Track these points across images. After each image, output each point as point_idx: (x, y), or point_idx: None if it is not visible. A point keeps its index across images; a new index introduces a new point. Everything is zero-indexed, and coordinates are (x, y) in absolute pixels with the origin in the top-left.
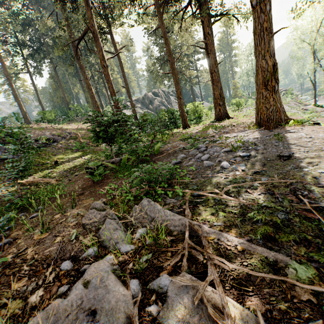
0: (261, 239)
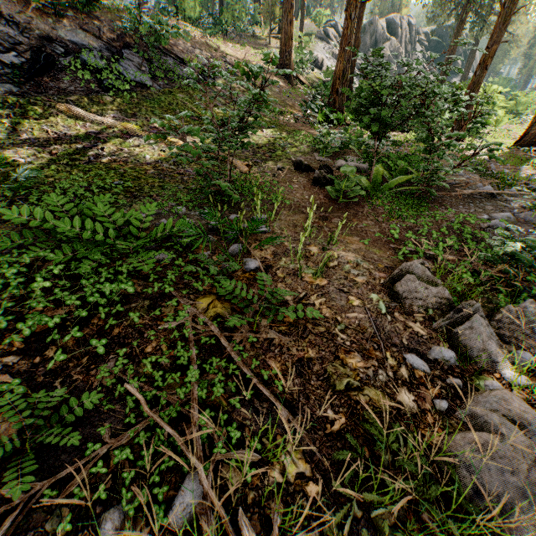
0: None
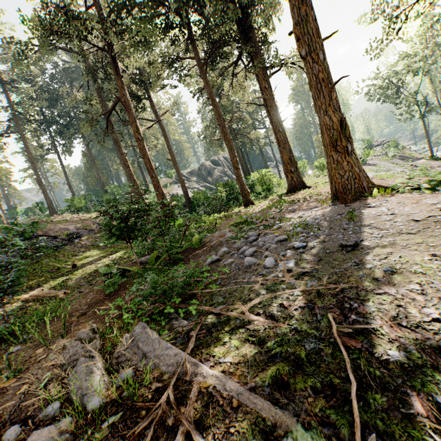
0: (269, 386)
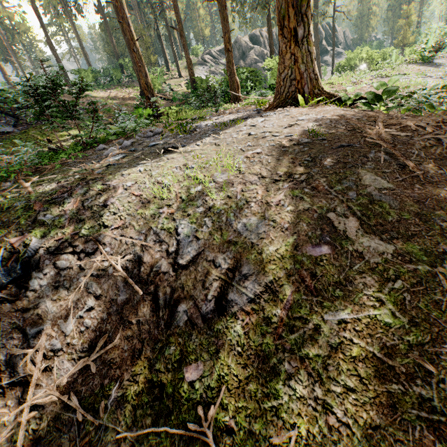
0: None
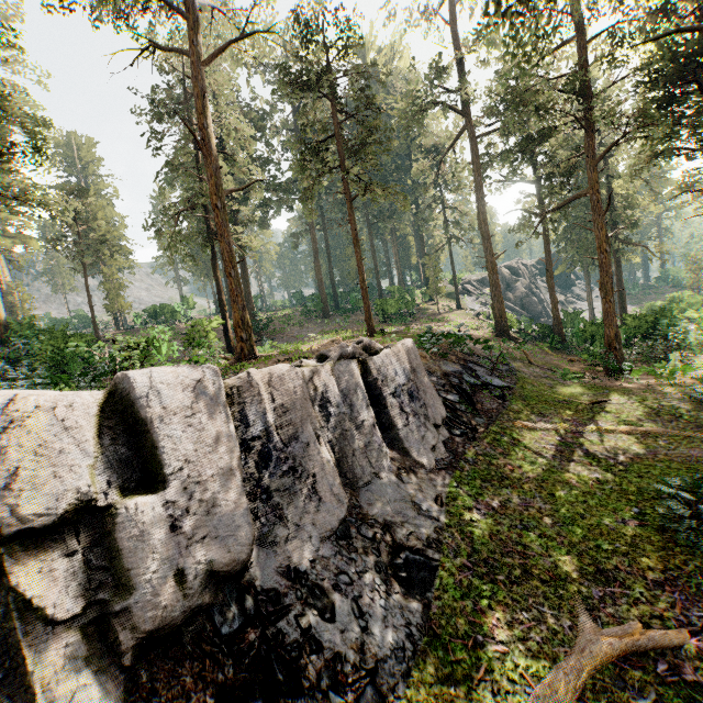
0: None
